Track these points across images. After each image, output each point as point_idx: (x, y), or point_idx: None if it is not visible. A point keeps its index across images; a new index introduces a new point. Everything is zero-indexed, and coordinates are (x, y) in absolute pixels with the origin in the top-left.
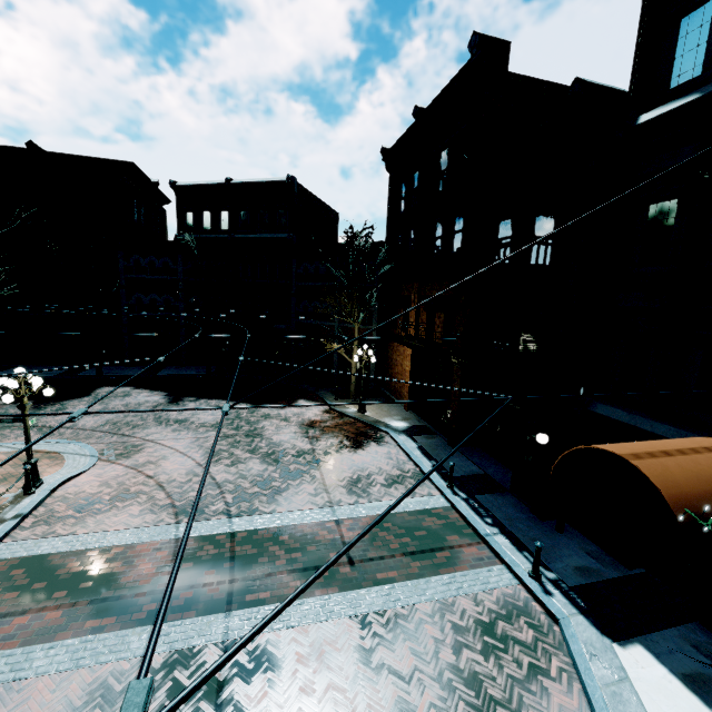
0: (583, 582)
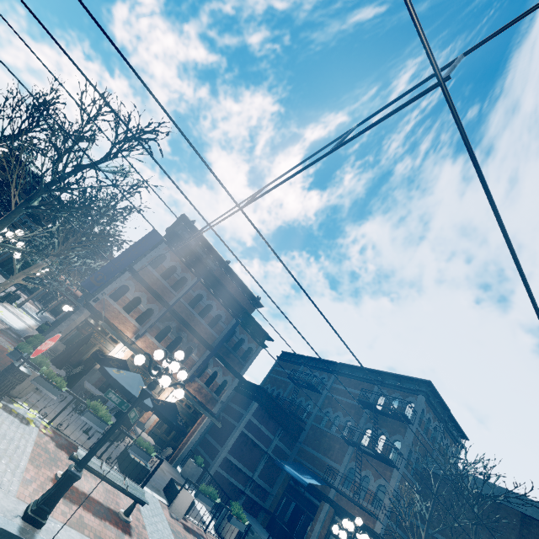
0: (44, 321)
